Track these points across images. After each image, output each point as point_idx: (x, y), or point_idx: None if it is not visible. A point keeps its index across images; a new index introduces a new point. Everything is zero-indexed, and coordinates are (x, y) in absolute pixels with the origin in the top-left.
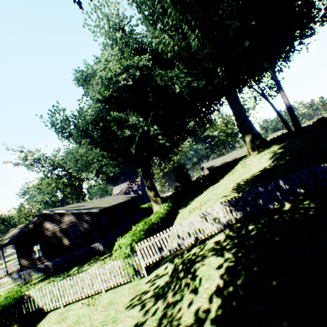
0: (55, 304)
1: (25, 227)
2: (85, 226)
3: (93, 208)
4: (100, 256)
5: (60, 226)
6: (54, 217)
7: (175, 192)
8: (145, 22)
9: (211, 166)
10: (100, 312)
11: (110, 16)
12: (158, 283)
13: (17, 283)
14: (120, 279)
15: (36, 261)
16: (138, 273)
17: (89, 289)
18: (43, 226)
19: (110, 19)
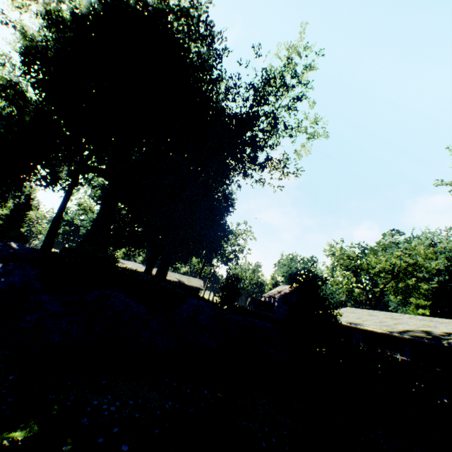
0: None
1: None
2: None
3: None
4: None
5: None
6: None
7: None
8: None
9: None
10: None
11: None
12: None
13: None
14: None
15: None
16: None
17: None
18: None
19: None
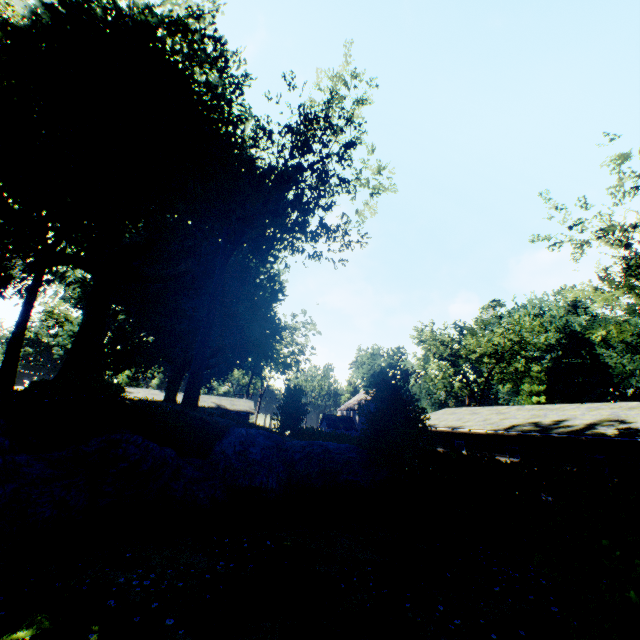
0: None
1: None
2: None
3: None
4: None
5: None
6: None
7: None
8: None
9: None
10: None
11: None
12: None
13: None
14: None
15: None
16: None
17: None
18: None
19: None
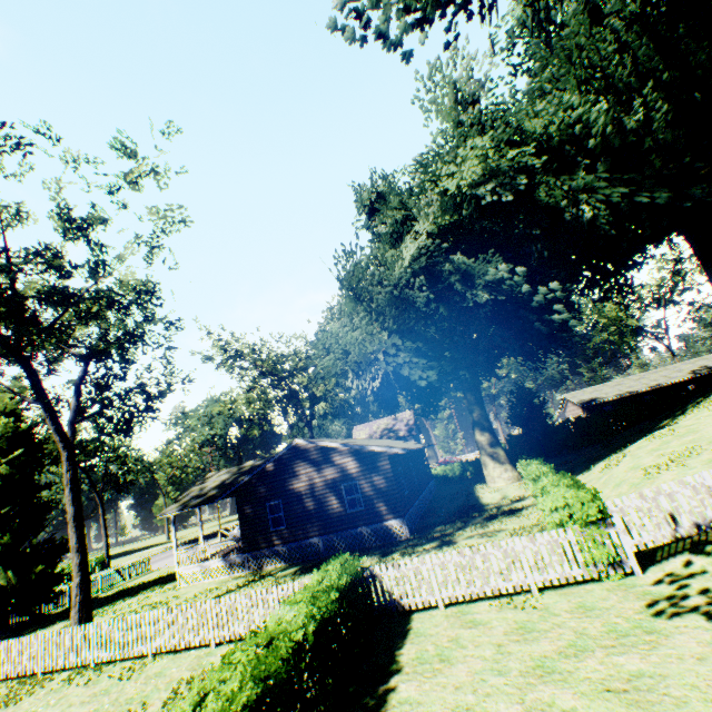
0: (427, 599)
1: (260, 466)
2: (372, 480)
3: (387, 446)
4: (415, 544)
5: (322, 474)
6: (313, 455)
7: (505, 449)
8: (571, 80)
9: (592, 400)
10: (577, 618)
11: (462, 81)
12: (699, 585)
13: (233, 574)
14: (574, 570)
15: (272, 537)
16: (616, 563)
17: (499, 580)
18: (290, 470)
19: (459, 86)
